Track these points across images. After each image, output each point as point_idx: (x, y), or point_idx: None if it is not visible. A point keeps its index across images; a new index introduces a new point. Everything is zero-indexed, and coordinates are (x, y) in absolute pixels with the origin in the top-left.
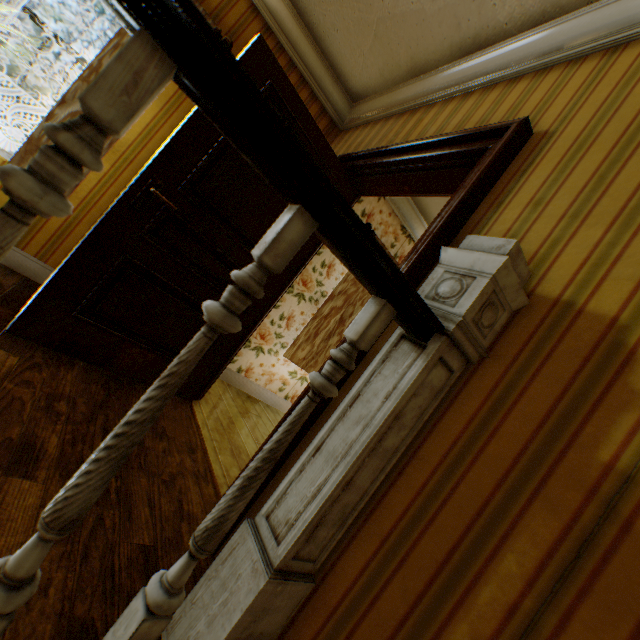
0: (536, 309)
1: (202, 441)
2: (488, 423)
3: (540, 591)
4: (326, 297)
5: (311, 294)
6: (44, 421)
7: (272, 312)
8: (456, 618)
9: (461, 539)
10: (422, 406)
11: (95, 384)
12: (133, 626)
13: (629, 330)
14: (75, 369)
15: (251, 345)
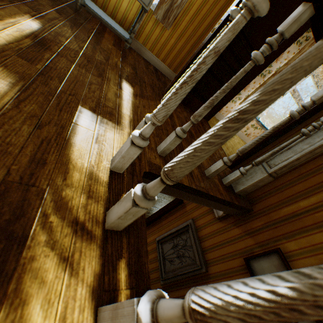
0: None
1: None
2: None
3: None
4: (270, 74)
5: (262, 72)
6: None
7: None
8: (319, 193)
9: None
10: None
11: (188, 113)
12: (237, 175)
13: None
14: (182, 107)
15: None
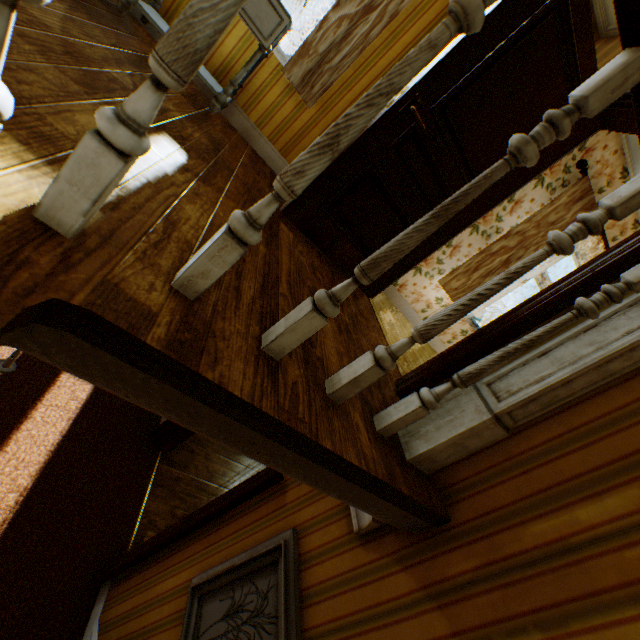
0: None
1: (381, 330)
2: None
3: None
4: (499, 234)
5: (485, 228)
6: (316, 282)
7: None
8: (629, 485)
9: None
10: None
11: (325, 265)
12: (412, 407)
13: None
14: (314, 251)
15: None
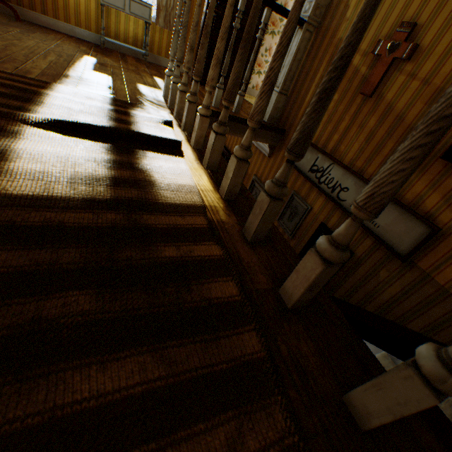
0: (335, 2)
1: (251, 104)
2: (321, 44)
3: (324, 71)
4: None
5: (278, 30)
6: None
7: (260, 50)
8: (312, 85)
9: (314, 72)
10: (305, 46)
11: None
12: None
13: (350, 1)
14: None
15: (255, 72)
